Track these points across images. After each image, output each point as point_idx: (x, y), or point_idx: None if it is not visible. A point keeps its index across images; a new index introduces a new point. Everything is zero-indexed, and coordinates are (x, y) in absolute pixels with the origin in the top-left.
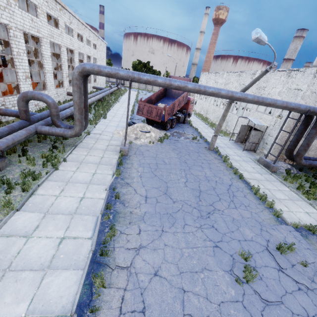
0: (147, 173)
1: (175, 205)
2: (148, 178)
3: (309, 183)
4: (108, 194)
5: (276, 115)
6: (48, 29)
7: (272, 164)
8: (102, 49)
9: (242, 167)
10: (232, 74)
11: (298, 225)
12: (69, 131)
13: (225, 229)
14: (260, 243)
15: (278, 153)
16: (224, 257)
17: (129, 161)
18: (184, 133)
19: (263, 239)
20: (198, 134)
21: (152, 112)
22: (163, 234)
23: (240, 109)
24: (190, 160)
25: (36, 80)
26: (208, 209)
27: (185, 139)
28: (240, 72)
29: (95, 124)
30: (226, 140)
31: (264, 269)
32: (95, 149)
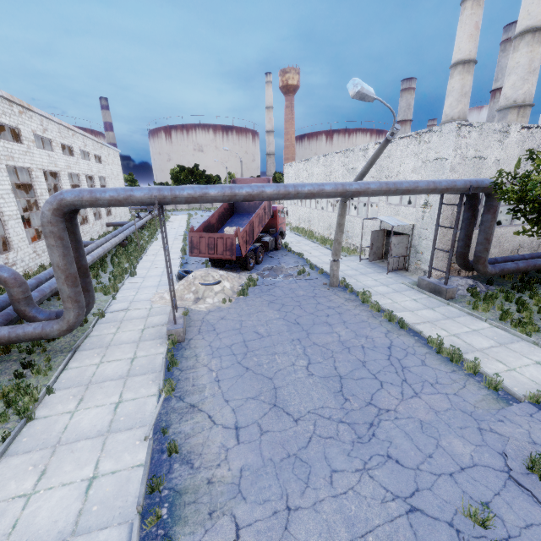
0: (230, 367)
1: (300, 429)
2: (234, 378)
3: (514, 303)
4: (153, 449)
5: (420, 204)
6: (1, 148)
7: (443, 285)
8: (112, 161)
9: (397, 304)
10: (332, 157)
11: (540, 397)
12: (55, 323)
13: (414, 455)
14: (492, 466)
15: (444, 263)
16: (438, 534)
17: (190, 352)
18: (281, 268)
19: (493, 453)
20: (305, 263)
21: (216, 245)
22: (292, 517)
23: (360, 205)
24: (305, 317)
25: None
26: (367, 416)
27: (287, 278)
28: (344, 151)
29: (114, 291)
30: (354, 262)
31: (529, 535)
32: (118, 344)
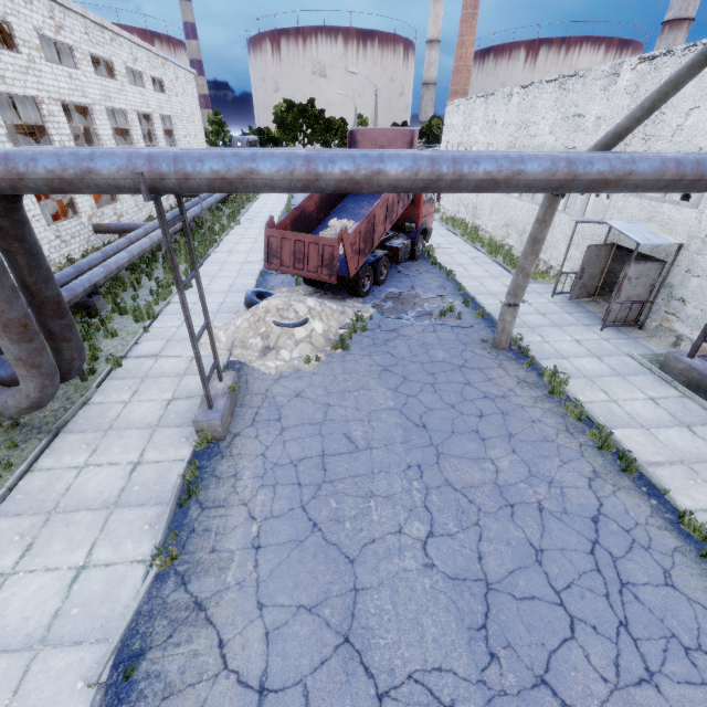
0: (285, 517)
1: None
2: (286, 547)
3: None
4: None
5: None
6: None
7: None
8: (183, 90)
9: (616, 405)
10: (538, 90)
11: None
12: (9, 396)
13: None
14: None
15: None
16: None
17: (227, 466)
18: (414, 298)
19: None
20: (456, 291)
21: (306, 256)
22: None
23: None
24: (438, 412)
25: None
26: None
27: (420, 320)
28: (565, 78)
29: (149, 318)
30: (541, 298)
31: None
32: (124, 428)
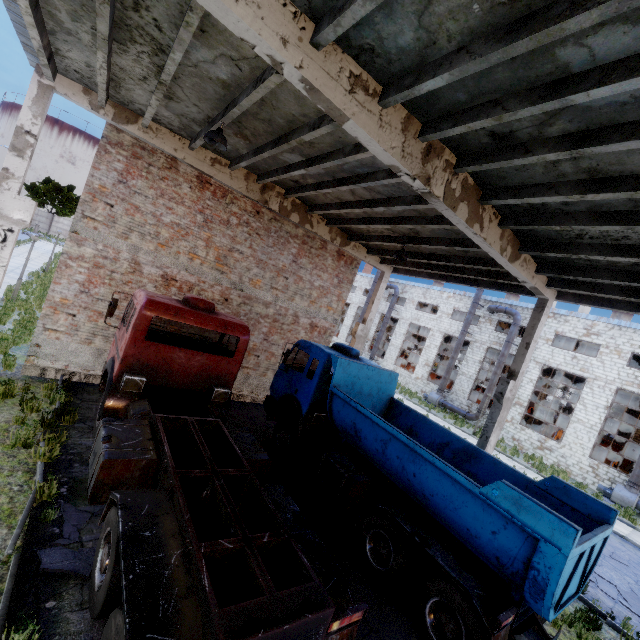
0: None
1: None
2: None
3: None
4: None
5: None
6: None
7: None
8: None
9: None
10: None
11: None
12: None
13: None
14: None
15: None
16: None
17: None
18: None
19: None
20: None
21: None
22: None
23: None
24: None
25: (483, 384)
26: None
27: None
28: None
29: None
30: None
31: None
32: None
